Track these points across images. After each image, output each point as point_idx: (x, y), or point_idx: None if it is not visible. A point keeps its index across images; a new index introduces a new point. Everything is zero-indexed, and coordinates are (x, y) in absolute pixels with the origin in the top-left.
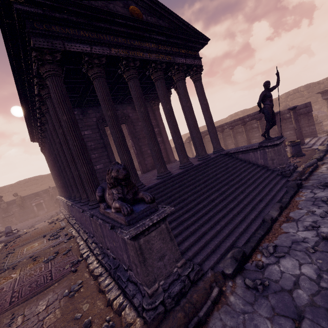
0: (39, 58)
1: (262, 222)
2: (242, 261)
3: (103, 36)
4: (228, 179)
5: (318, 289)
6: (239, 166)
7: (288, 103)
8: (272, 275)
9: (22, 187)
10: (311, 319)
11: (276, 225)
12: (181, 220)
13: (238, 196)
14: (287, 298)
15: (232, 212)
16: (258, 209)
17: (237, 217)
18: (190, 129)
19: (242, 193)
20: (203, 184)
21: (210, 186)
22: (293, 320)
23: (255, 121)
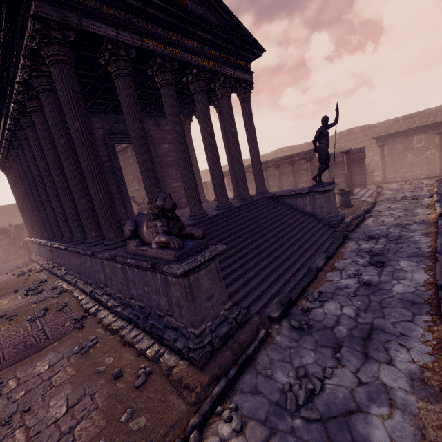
0: (44, 33)
1: (308, 271)
2: (288, 305)
3: (134, 19)
4: (273, 225)
5: (355, 324)
6: (285, 212)
7: (341, 145)
8: (317, 317)
9: None
10: (348, 346)
11: (321, 274)
12: (223, 265)
13: (284, 244)
14: (329, 333)
15: (278, 260)
16: (304, 258)
17: (282, 265)
18: (230, 162)
19: (288, 241)
20: (246, 229)
21: (254, 231)
22: (333, 349)
23: (304, 162)
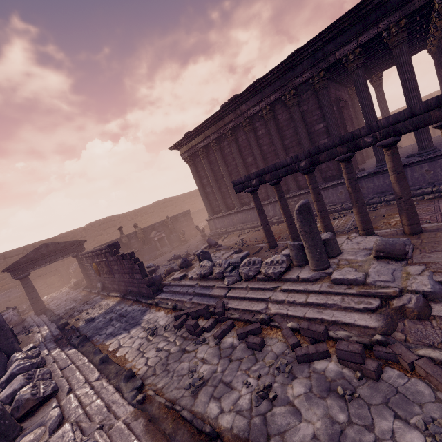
0: None
1: None
2: None
3: None
4: None
5: None
6: None
7: None
8: None
9: (98, 230)
10: None
11: None
12: None
13: None
14: None
15: None
16: None
17: None
18: None
19: None
20: None
21: None
22: None
23: None
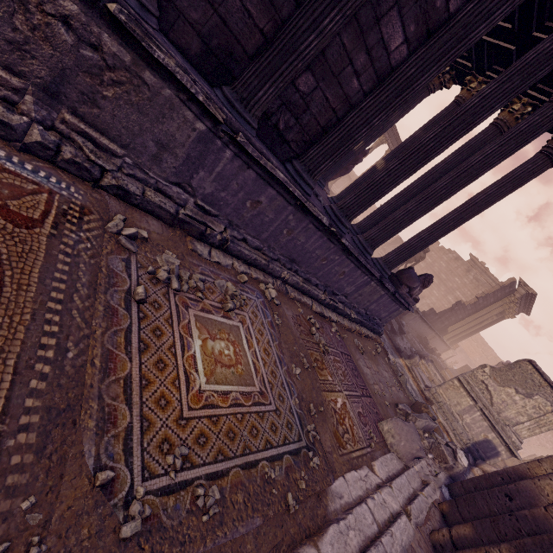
0: None
1: None
2: None
3: None
4: None
5: None
6: None
7: None
8: None
9: None
10: None
11: None
12: None
13: None
14: None
15: None
16: None
17: None
18: None
19: None
20: None
21: None
22: None
23: None
